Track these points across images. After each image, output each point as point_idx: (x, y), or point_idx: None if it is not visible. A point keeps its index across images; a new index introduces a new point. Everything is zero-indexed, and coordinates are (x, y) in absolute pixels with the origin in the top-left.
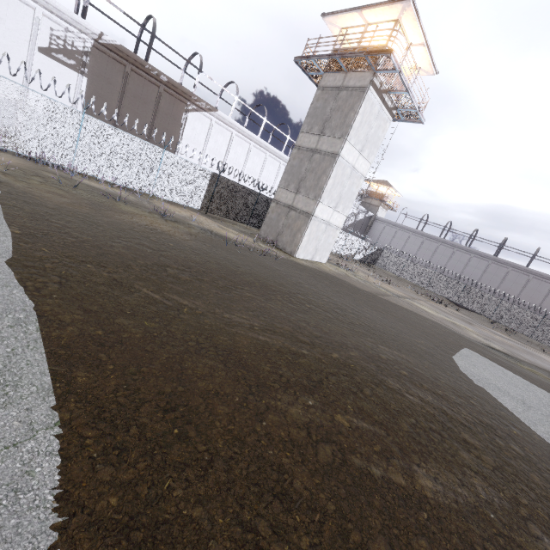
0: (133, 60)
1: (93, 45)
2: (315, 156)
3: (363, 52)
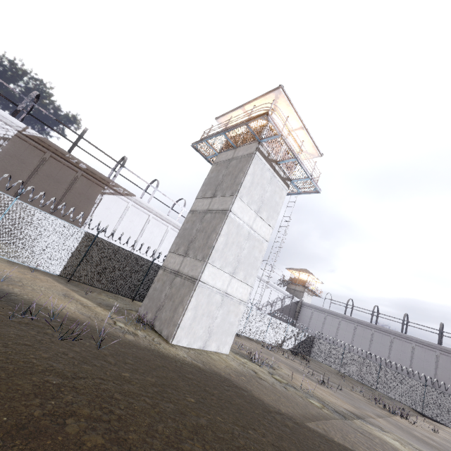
0: (54, 149)
1: (16, 134)
2: (207, 216)
3: (243, 122)
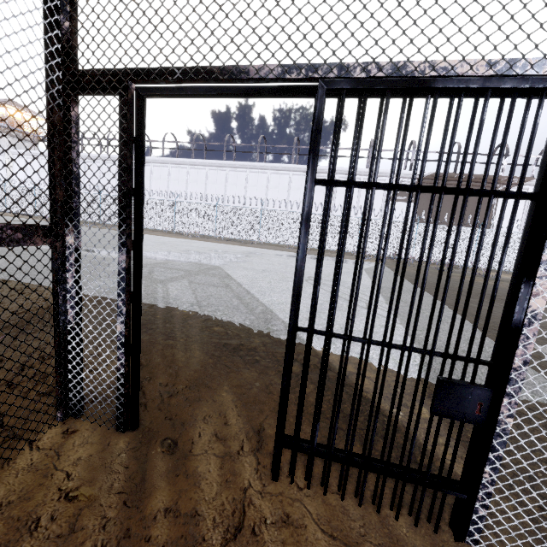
0: None
1: (416, 182)
2: None
3: None
